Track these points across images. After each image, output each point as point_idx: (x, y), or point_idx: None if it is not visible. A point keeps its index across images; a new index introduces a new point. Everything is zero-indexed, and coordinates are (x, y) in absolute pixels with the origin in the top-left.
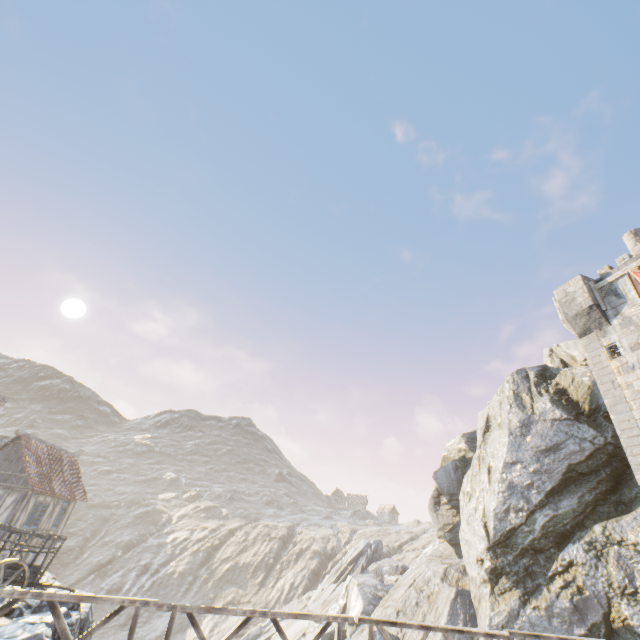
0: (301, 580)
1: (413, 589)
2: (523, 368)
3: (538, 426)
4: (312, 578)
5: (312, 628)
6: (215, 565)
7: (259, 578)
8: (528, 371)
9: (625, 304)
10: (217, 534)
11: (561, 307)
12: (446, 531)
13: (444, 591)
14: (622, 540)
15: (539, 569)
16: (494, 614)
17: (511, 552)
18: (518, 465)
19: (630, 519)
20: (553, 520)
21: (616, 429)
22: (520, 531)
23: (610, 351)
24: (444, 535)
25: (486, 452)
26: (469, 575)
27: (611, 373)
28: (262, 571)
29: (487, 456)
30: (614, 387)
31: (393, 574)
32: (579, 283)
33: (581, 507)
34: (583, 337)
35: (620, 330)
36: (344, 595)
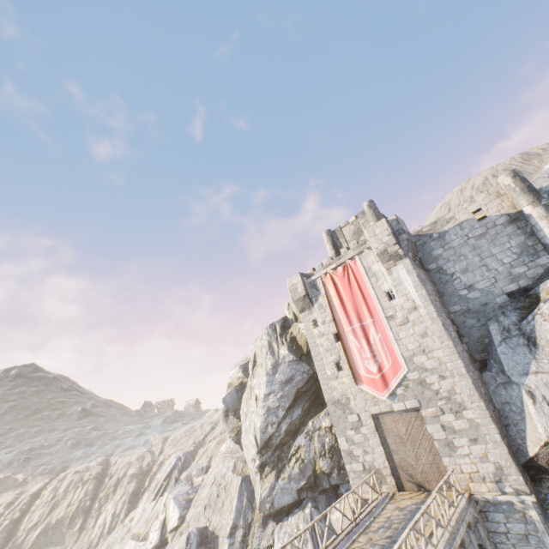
0: (122, 506)
1: (215, 485)
2: (273, 322)
3: (282, 367)
4: (133, 499)
5: (139, 548)
6: (21, 539)
7: (78, 525)
8: (276, 324)
9: (320, 295)
10: (16, 506)
11: (291, 293)
12: (234, 436)
13: (235, 480)
14: (320, 427)
15: (285, 454)
16: (263, 491)
17: (270, 450)
18: (272, 394)
19: (323, 415)
20: (290, 424)
21: (317, 370)
22: (274, 436)
23: (314, 323)
24: (233, 439)
25: (254, 384)
26: (249, 466)
27: (314, 337)
28: (80, 517)
29: (255, 387)
30: (316, 346)
31: (200, 475)
32: (299, 278)
33: (303, 412)
34: (302, 313)
35: (318, 311)
36: (163, 511)
